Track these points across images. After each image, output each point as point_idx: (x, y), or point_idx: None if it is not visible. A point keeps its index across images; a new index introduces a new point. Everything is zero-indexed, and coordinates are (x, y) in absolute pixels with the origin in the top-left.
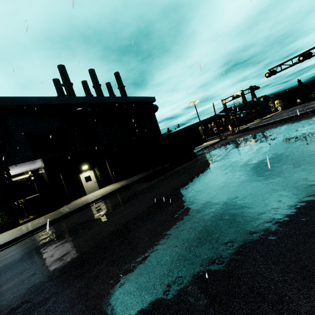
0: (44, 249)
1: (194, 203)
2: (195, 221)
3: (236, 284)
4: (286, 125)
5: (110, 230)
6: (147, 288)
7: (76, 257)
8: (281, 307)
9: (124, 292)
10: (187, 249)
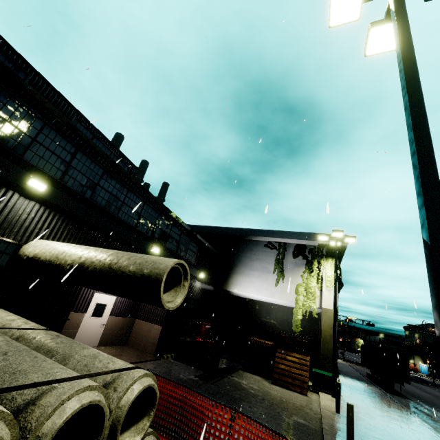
0: None
1: None
2: None
3: None
4: (435, 390)
5: None
6: None
7: None
8: None
9: None
10: None
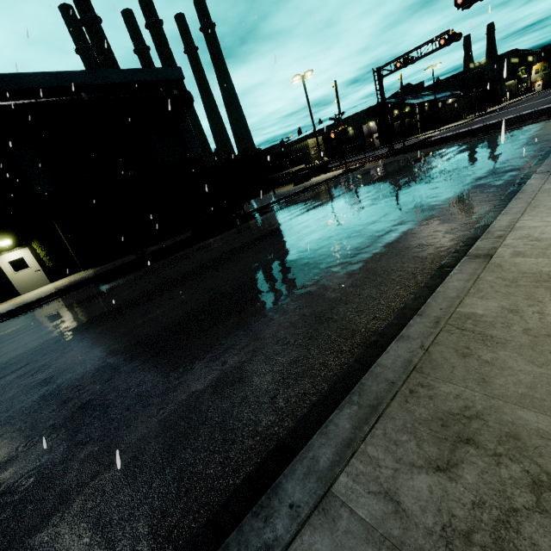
0: None
1: None
2: None
3: None
4: (463, 151)
5: None
6: None
7: None
8: None
9: None
10: None
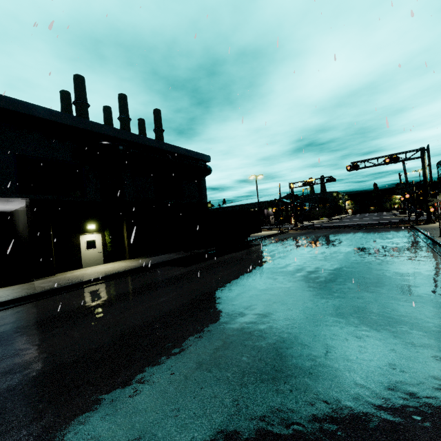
0: (16, 338)
1: (259, 304)
2: (265, 327)
3: (336, 408)
4: (361, 233)
5: (134, 323)
6: (213, 405)
7: (82, 355)
8: (397, 436)
9: (178, 408)
10: (262, 360)
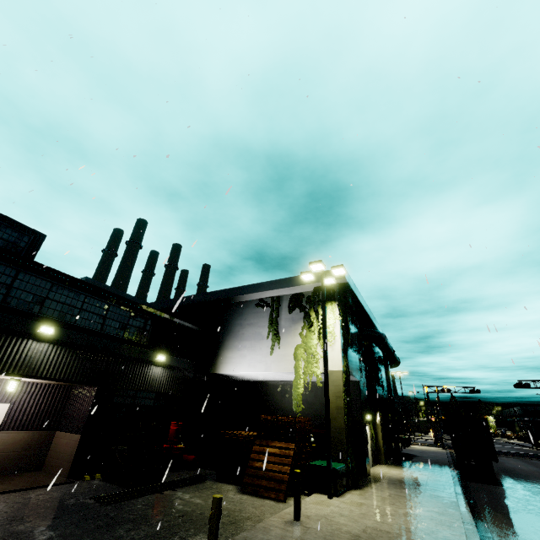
0: None
1: None
2: None
3: None
4: None
5: None
6: None
7: None
8: None
9: None
10: None
